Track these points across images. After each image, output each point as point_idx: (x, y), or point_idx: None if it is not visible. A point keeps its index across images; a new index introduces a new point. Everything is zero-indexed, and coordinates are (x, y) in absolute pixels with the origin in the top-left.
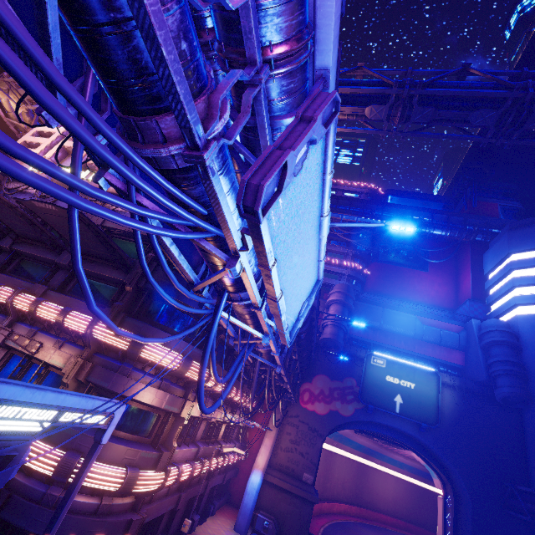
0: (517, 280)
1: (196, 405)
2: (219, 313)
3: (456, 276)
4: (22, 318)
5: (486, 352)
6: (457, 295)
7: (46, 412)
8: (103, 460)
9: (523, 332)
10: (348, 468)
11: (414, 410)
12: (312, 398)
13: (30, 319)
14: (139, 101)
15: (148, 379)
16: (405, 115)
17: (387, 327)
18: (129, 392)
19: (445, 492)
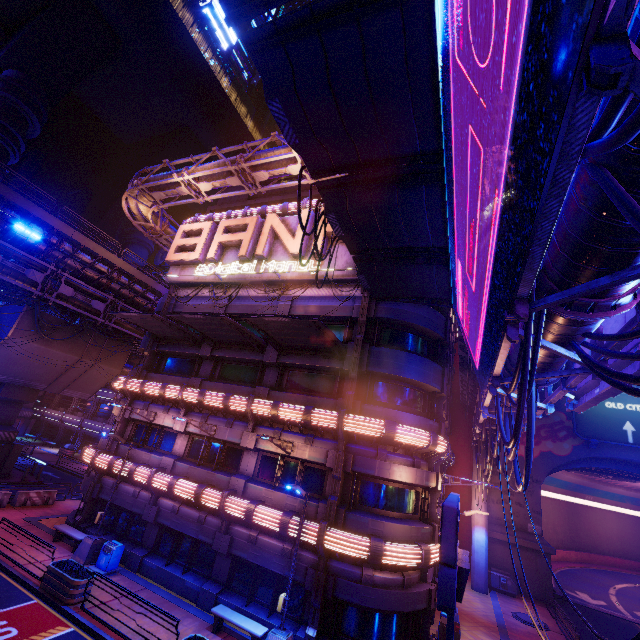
0: None
1: None
2: (534, 401)
3: None
4: (260, 421)
5: None
6: None
7: None
8: (396, 540)
9: None
10: (555, 510)
11: None
12: None
13: (266, 421)
14: (612, 292)
15: (402, 460)
16: None
17: None
18: (395, 476)
19: None
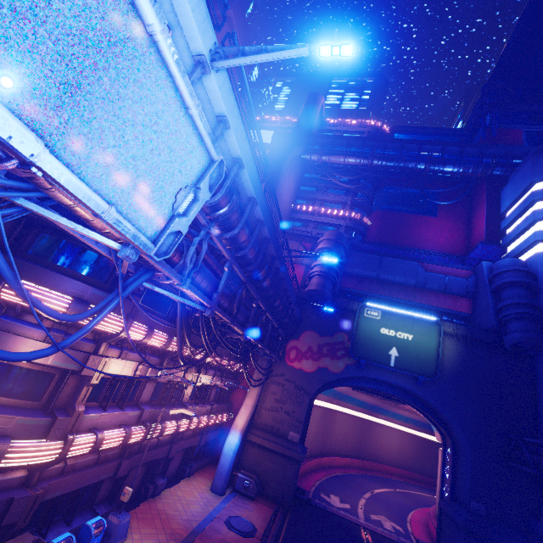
0: (539, 213)
1: (122, 362)
2: None
3: (469, 219)
4: None
5: (496, 296)
6: (469, 240)
7: None
8: None
9: (542, 271)
10: (350, 424)
11: (411, 363)
12: (299, 355)
13: None
14: None
15: (25, 329)
16: None
17: (385, 276)
18: None
19: (444, 445)
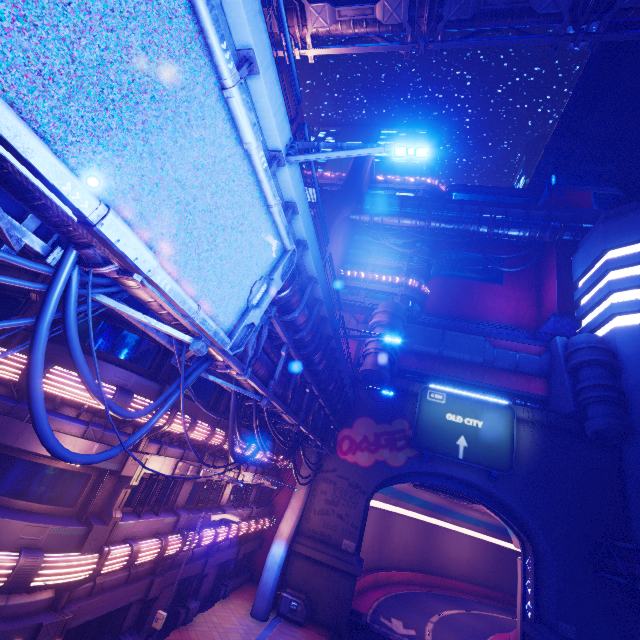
0: (614, 283)
1: (161, 459)
2: (56, 285)
3: (539, 288)
4: None
5: (574, 376)
6: (540, 311)
7: None
8: None
9: (622, 348)
10: (411, 530)
11: (482, 455)
12: (353, 447)
13: None
14: None
15: (63, 423)
16: (435, 10)
17: (448, 353)
18: (28, 443)
19: (524, 553)
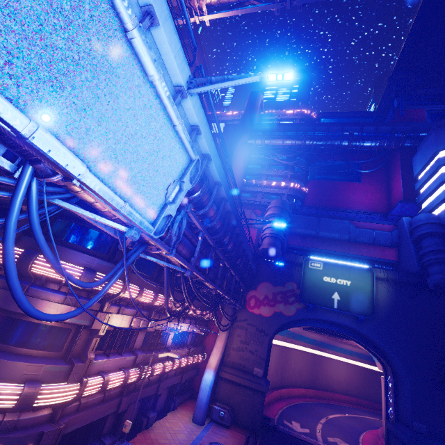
0: None
1: (120, 316)
2: (18, 192)
3: (388, 183)
4: None
5: (417, 245)
6: (390, 200)
7: None
8: None
9: None
10: (303, 359)
11: (351, 305)
12: (257, 303)
13: None
14: None
15: (49, 294)
16: None
17: (323, 234)
18: None
19: (385, 374)
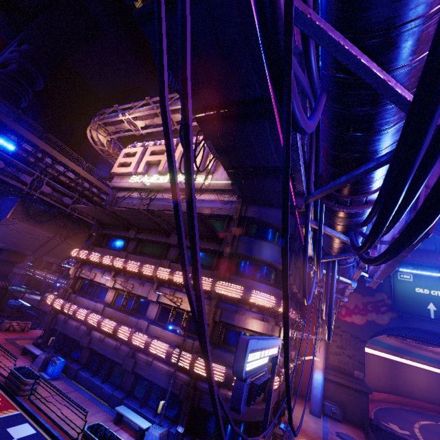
0: None
1: None
2: (335, 275)
3: None
4: (162, 283)
5: None
6: None
7: (268, 351)
8: None
9: None
10: (380, 364)
11: None
12: (348, 312)
13: (166, 283)
14: (360, 190)
15: (255, 315)
16: None
17: None
18: (248, 326)
19: None
